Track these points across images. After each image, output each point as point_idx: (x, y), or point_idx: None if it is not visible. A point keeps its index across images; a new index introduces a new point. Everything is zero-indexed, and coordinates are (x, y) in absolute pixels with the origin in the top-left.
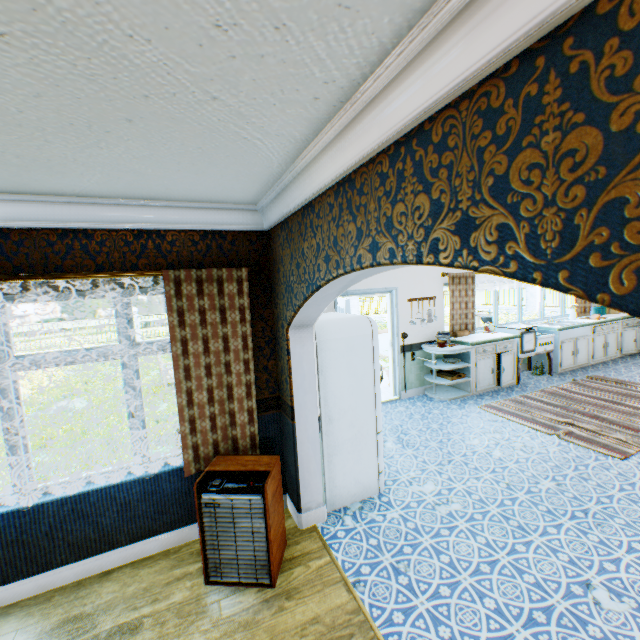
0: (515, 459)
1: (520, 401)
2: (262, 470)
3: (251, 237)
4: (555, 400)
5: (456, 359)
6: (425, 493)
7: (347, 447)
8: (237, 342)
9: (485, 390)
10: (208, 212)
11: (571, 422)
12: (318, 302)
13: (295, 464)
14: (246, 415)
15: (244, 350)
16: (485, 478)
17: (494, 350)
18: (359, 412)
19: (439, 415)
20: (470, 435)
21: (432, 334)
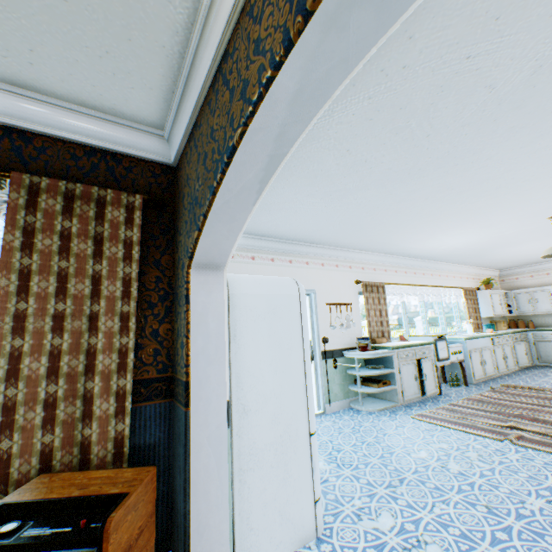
0: (479, 472)
1: (451, 409)
2: (113, 493)
3: (154, 169)
4: (485, 406)
5: (379, 365)
6: (383, 531)
7: (269, 456)
8: (114, 286)
9: (412, 400)
10: (99, 124)
11: (516, 425)
12: (231, 209)
13: (185, 487)
14: (113, 402)
15: (124, 299)
16: (455, 500)
17: (414, 355)
18: (285, 400)
19: (372, 427)
20: (414, 447)
21: (352, 340)
